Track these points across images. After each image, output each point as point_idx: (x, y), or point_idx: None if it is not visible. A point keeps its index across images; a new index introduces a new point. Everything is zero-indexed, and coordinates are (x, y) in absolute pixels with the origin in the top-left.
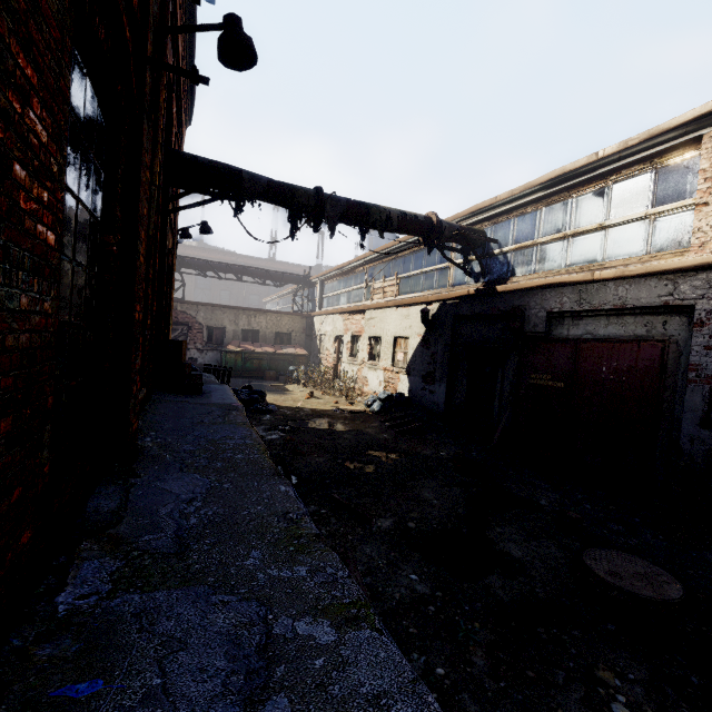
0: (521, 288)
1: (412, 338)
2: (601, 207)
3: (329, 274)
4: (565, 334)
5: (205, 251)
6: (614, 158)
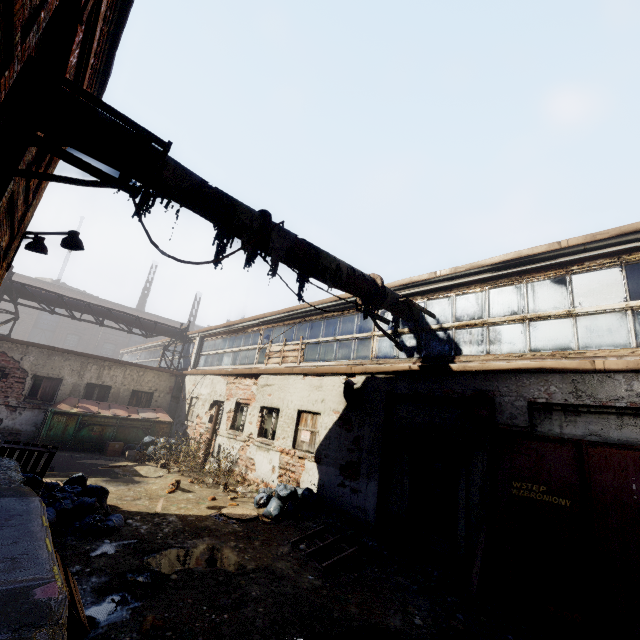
0: (487, 369)
1: (325, 415)
2: (565, 294)
3: (214, 330)
4: (557, 431)
5: (60, 290)
6: (578, 249)
